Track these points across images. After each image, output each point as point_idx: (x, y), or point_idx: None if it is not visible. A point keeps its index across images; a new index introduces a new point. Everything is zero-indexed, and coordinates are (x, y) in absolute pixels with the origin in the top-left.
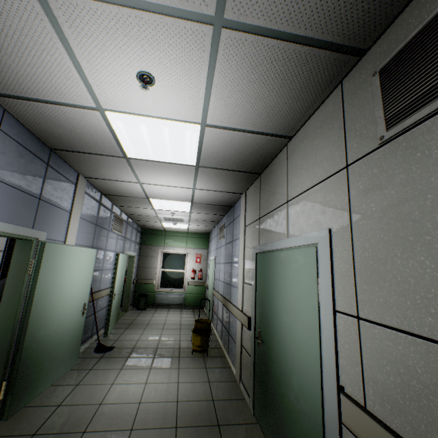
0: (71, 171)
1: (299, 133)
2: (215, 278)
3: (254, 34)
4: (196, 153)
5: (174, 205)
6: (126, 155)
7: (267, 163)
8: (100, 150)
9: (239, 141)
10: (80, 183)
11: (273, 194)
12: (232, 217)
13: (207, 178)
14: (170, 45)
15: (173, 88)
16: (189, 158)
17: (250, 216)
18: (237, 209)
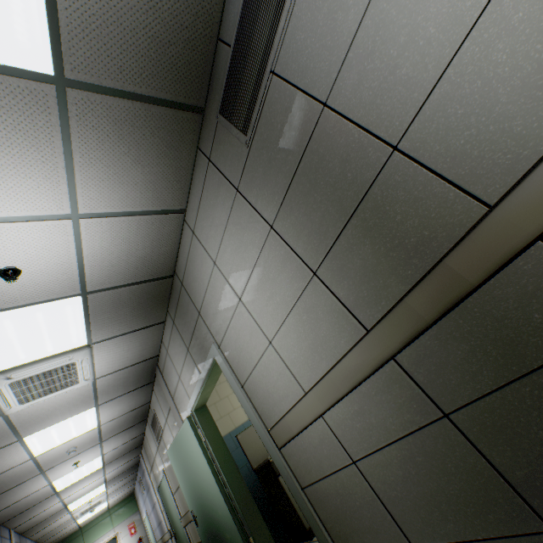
0: (7, 530)
1: (146, 431)
2: (154, 531)
3: (113, 436)
4: (102, 462)
5: (90, 495)
6: (57, 490)
7: (143, 440)
8: (40, 500)
9: (123, 446)
10: (12, 536)
11: (150, 455)
12: (142, 470)
13: (112, 465)
14: (86, 453)
15: (88, 457)
16: (98, 466)
17: (149, 468)
18: (142, 464)
